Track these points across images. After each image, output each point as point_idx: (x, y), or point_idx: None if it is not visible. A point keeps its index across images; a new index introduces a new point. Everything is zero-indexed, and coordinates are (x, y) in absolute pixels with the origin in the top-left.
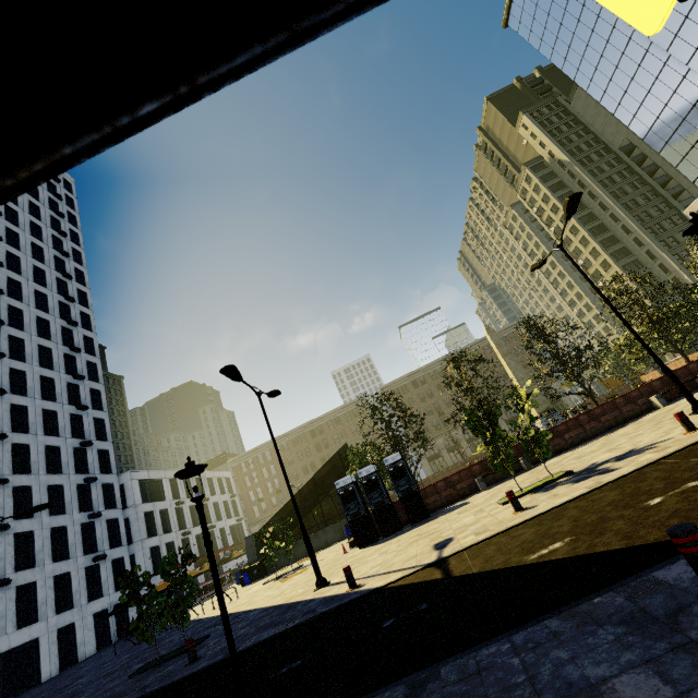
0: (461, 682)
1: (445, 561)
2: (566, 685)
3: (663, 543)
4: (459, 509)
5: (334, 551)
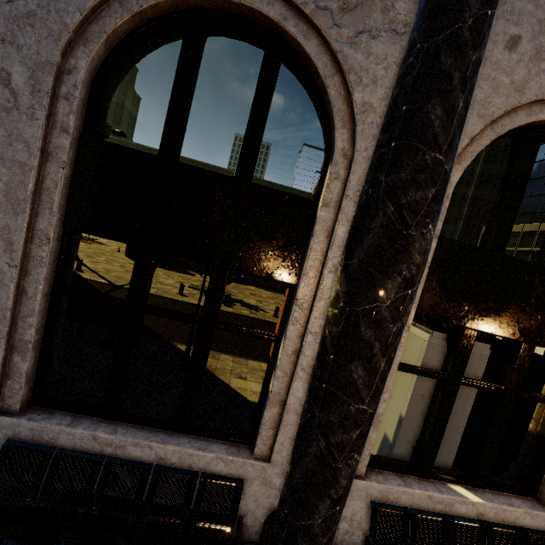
0: None
1: (120, 288)
2: None
3: (150, 331)
4: (184, 275)
5: (120, 246)
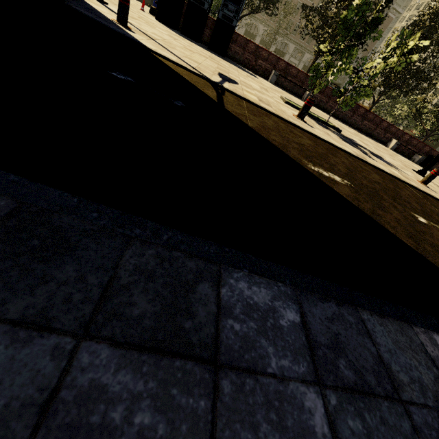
0: (152, 364)
1: (223, 90)
2: None
3: None
4: (249, 75)
5: (135, 2)
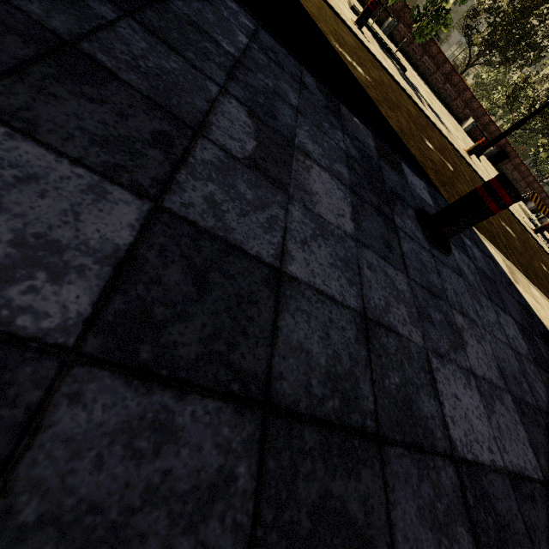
0: None
1: None
2: (268, 111)
3: (417, 162)
4: None
5: None
